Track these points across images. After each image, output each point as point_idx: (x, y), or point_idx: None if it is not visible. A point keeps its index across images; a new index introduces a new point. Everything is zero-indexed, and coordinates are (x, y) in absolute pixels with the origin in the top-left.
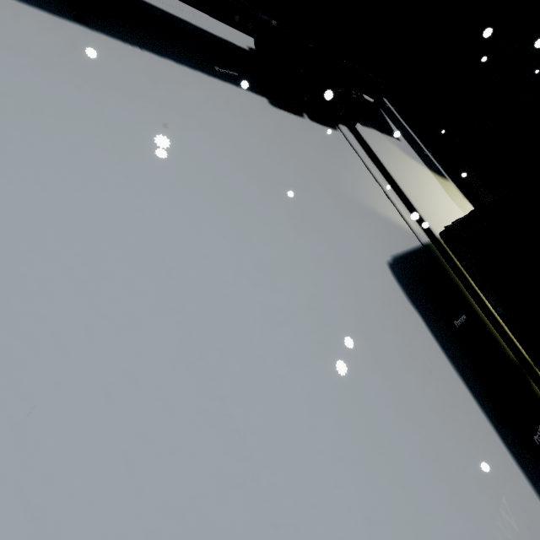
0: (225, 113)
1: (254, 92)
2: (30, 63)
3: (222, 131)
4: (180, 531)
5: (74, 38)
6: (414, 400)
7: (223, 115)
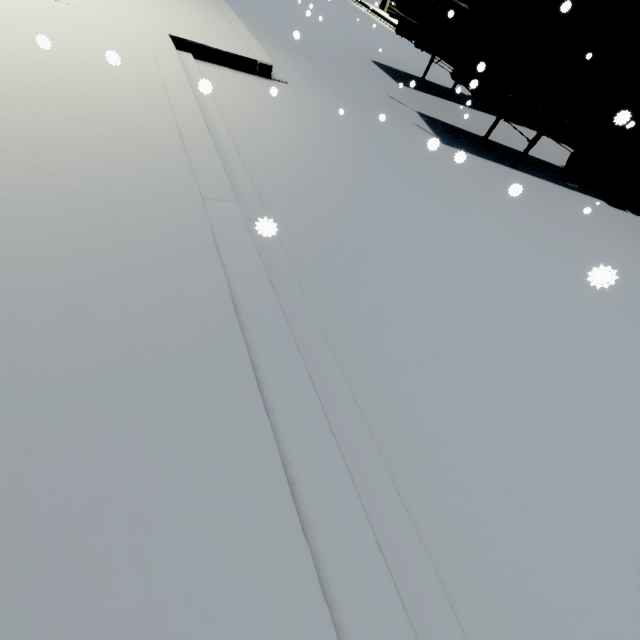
0: (601, 214)
1: (595, 197)
2: (532, 196)
3: (612, 226)
4: None
5: (523, 178)
6: None
7: (602, 215)
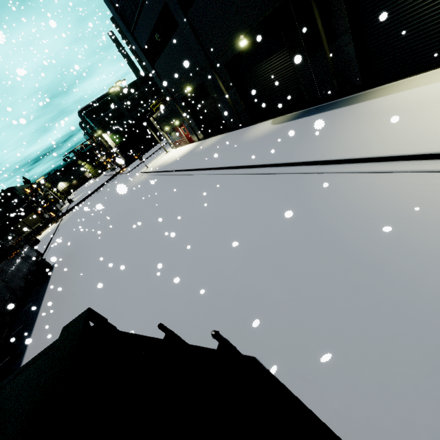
0: None
1: None
2: None
3: None
4: (126, 280)
5: None
6: (53, 340)
7: None
